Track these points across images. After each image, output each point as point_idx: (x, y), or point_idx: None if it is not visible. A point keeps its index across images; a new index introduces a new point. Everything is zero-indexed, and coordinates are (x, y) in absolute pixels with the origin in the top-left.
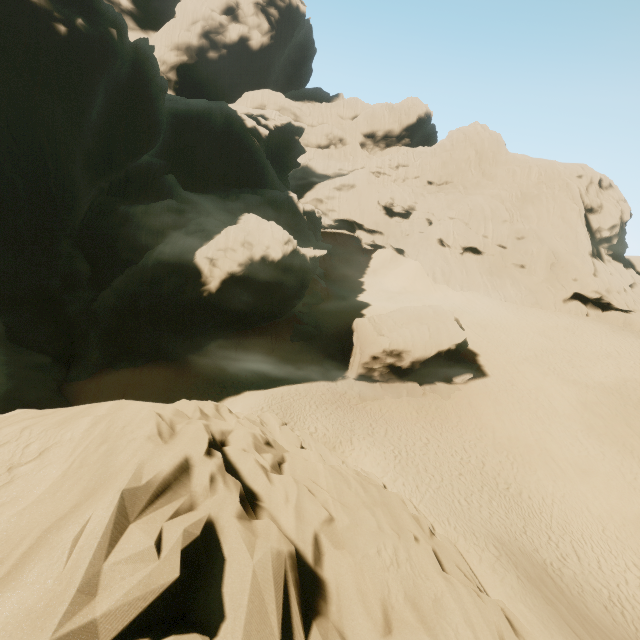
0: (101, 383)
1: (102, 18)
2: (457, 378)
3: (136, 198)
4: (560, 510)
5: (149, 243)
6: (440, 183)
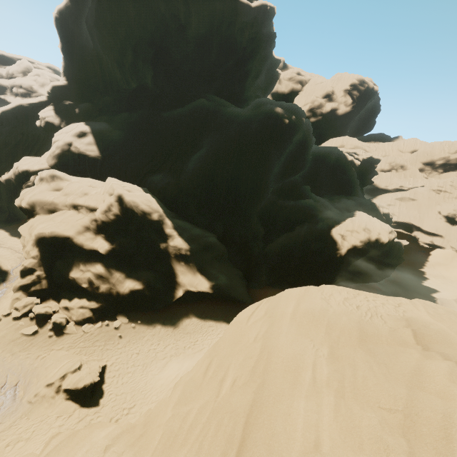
0: (266, 293)
1: (298, 114)
2: None
3: (285, 197)
4: None
5: (295, 221)
6: None
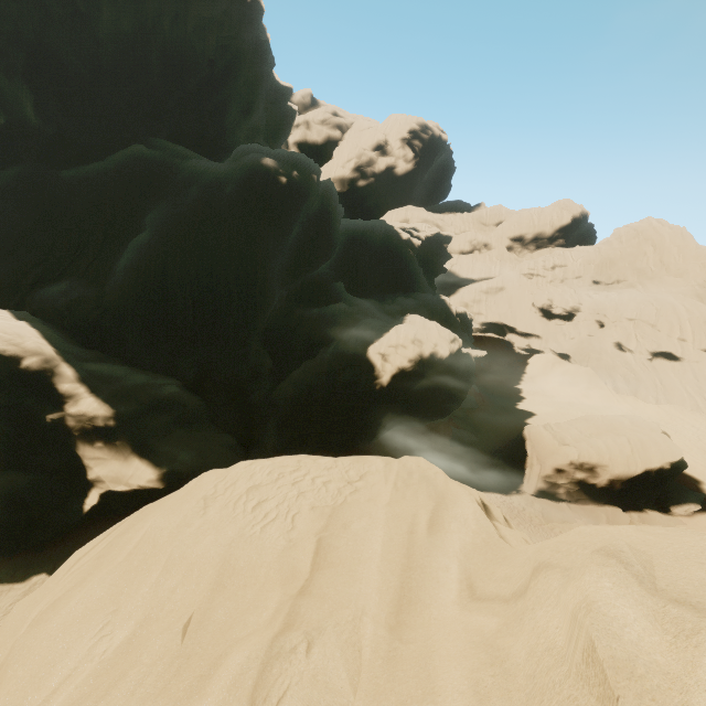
0: None
1: (307, 169)
2: (677, 508)
3: (309, 303)
4: None
5: (321, 341)
6: (609, 282)
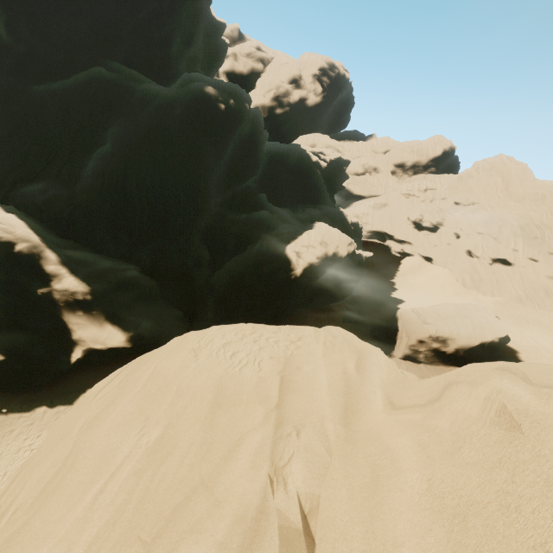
0: None
1: (241, 98)
2: None
3: (238, 209)
4: None
5: (248, 240)
6: (467, 204)
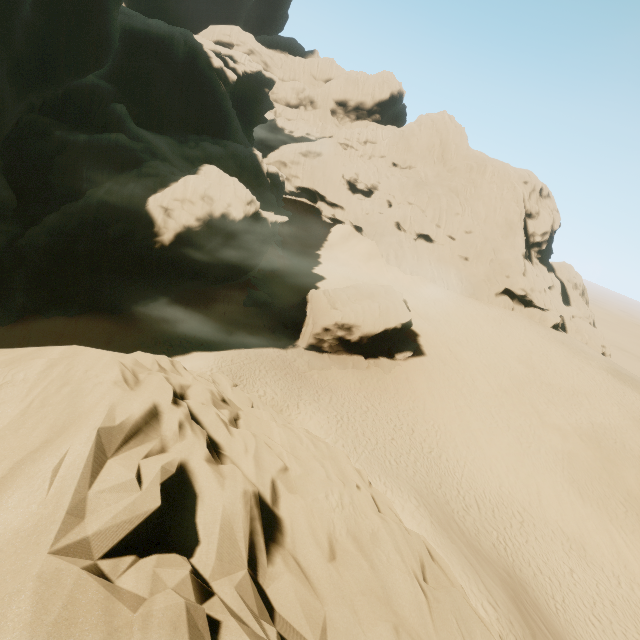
0: (27, 330)
1: None
2: (399, 355)
3: (76, 124)
4: (470, 470)
5: (91, 180)
6: (404, 167)
